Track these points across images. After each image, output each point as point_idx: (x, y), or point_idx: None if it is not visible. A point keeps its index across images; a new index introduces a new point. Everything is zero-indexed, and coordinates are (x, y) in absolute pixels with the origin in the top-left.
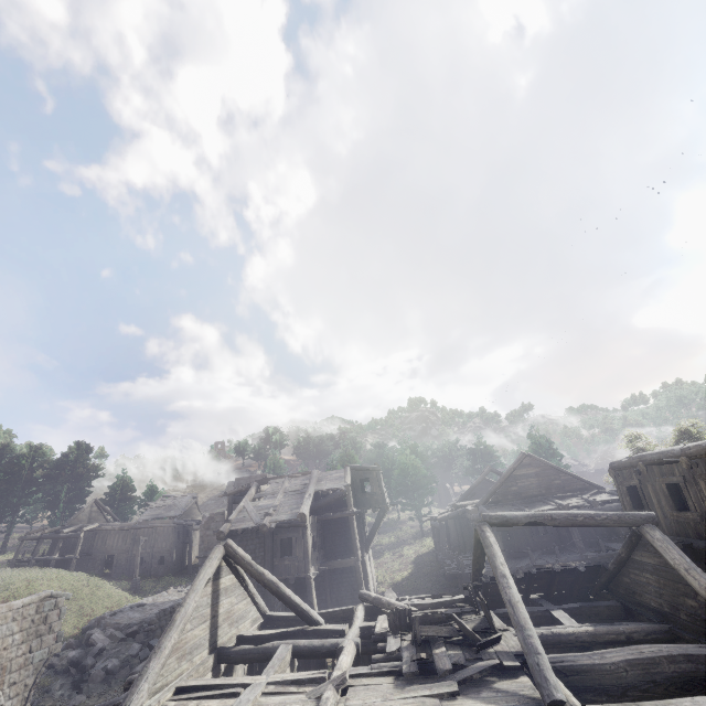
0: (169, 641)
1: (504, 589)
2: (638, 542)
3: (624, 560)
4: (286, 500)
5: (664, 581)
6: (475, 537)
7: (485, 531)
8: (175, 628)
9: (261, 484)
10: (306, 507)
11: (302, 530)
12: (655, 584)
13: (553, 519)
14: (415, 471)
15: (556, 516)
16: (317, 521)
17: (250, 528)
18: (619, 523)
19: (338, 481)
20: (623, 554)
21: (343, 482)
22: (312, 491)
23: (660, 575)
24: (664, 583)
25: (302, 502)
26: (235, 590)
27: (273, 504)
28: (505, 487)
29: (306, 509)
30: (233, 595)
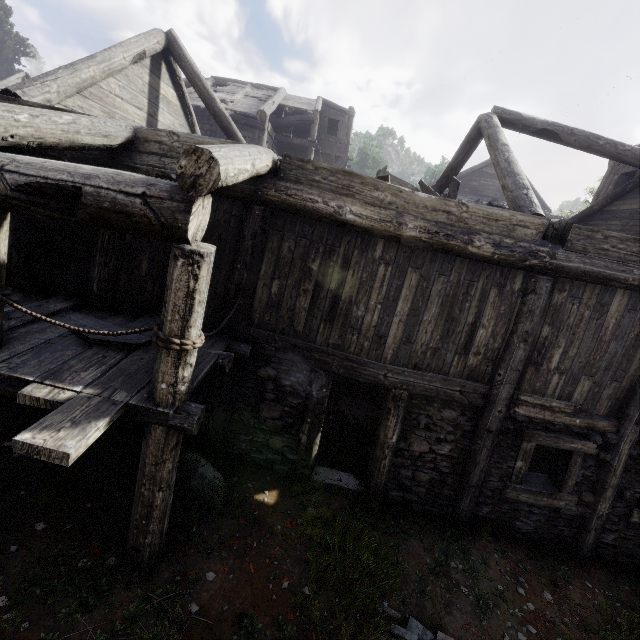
0: (86, 67)
1: (503, 153)
2: (632, 190)
3: (591, 214)
4: (245, 100)
5: (636, 223)
6: (469, 135)
7: (494, 118)
8: (95, 62)
9: (219, 84)
10: (267, 108)
11: (259, 133)
12: (619, 228)
13: (572, 133)
14: (374, 163)
15: (577, 132)
16: (274, 139)
17: (202, 108)
18: (638, 159)
19: (306, 105)
20: (598, 206)
21: (312, 108)
22: (277, 101)
23: (635, 218)
24: (635, 224)
25: (264, 103)
26: (179, 117)
27: (230, 98)
28: (468, 179)
29: (267, 109)
30: (176, 118)
